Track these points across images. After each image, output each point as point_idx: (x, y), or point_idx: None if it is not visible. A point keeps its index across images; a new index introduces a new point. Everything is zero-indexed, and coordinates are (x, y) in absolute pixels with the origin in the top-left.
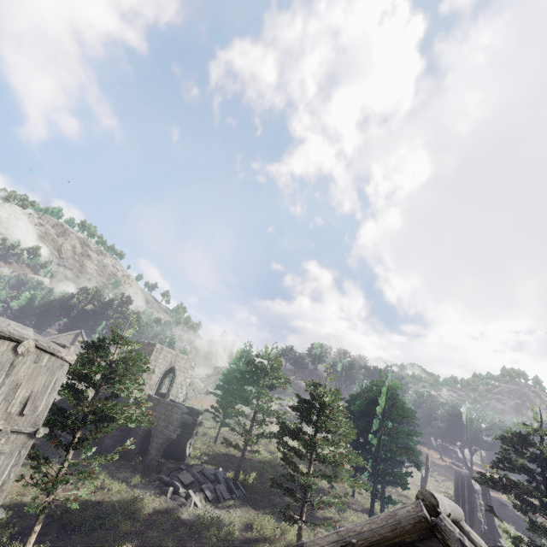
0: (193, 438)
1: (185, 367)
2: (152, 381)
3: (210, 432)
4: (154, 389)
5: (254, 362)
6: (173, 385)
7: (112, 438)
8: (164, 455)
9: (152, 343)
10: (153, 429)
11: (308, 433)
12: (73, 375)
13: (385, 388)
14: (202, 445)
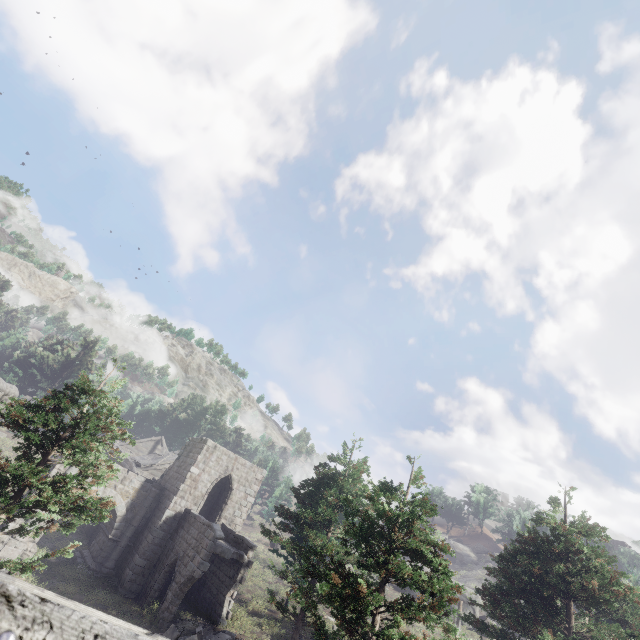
0: (236, 586)
1: (246, 479)
2: (198, 492)
3: (284, 590)
4: (199, 503)
5: (325, 468)
6: (227, 502)
7: (132, 567)
8: (195, 610)
9: (204, 438)
10: (179, 560)
11: (353, 575)
12: (12, 426)
13: (556, 526)
14: (261, 608)
